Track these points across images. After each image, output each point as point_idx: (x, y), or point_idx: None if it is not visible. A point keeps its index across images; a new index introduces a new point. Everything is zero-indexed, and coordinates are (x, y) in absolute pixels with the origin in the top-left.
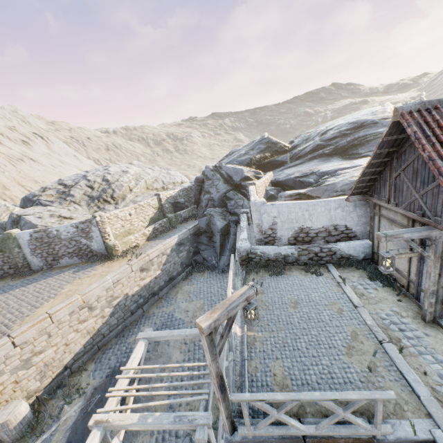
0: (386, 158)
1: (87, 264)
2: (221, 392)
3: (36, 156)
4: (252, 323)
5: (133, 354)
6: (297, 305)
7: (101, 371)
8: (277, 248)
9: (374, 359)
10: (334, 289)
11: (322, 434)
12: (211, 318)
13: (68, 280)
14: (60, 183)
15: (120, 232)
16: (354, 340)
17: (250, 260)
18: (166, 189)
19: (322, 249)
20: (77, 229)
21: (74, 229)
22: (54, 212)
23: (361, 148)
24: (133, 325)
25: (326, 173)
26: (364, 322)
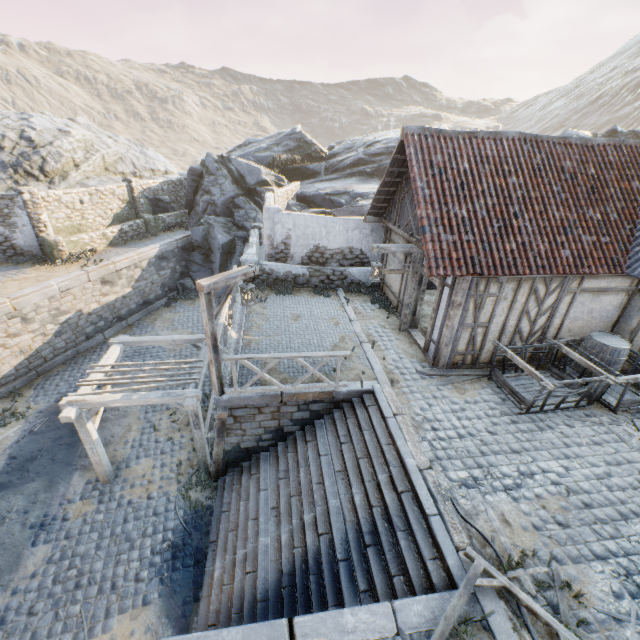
0: (398, 179)
1: (7, 266)
2: (215, 353)
3: None
4: (249, 303)
5: (107, 356)
6: (299, 319)
7: (46, 396)
8: (289, 266)
9: (352, 353)
10: (337, 308)
11: (296, 389)
12: (211, 281)
13: None
14: None
15: (64, 226)
16: (341, 342)
17: (256, 278)
18: (139, 177)
19: (334, 272)
20: None
21: None
22: None
23: None
24: (91, 352)
25: (360, 195)
26: (354, 331)
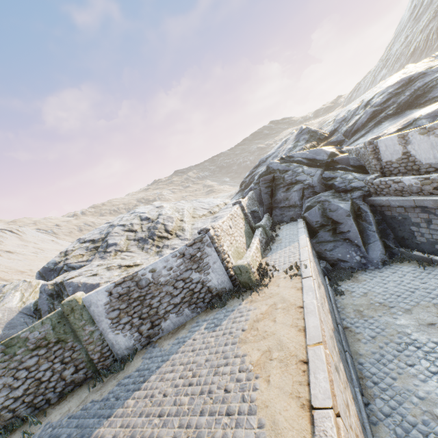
0: None
1: (216, 312)
2: None
3: (11, 248)
4: None
5: None
6: None
7: None
8: None
9: None
10: None
11: None
12: None
13: (223, 342)
14: (83, 242)
15: (232, 252)
16: None
17: None
18: (213, 213)
19: None
20: (183, 259)
21: (178, 260)
22: (108, 265)
23: (431, 93)
24: (372, 386)
25: (435, 112)
26: None
